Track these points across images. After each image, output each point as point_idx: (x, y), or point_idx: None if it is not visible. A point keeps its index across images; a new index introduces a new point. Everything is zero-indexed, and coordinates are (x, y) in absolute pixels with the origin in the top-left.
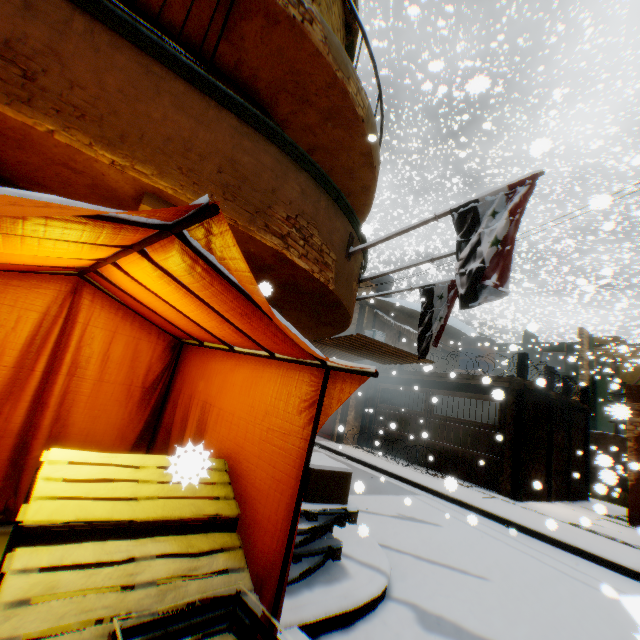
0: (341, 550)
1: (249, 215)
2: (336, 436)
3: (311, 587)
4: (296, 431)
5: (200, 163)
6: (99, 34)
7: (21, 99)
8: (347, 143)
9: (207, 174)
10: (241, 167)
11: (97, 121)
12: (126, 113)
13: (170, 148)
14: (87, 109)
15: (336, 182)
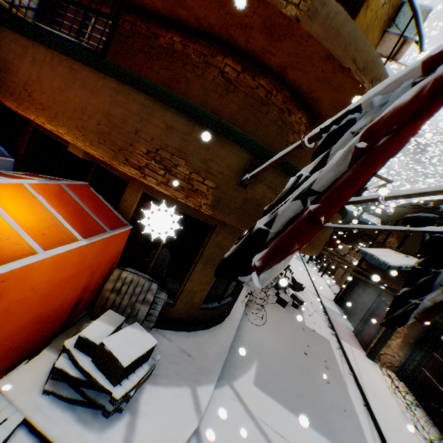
0: (108, 412)
1: (113, 153)
2: (368, 349)
3: (69, 410)
4: (0, 307)
5: (89, 121)
6: (56, 59)
7: (28, 107)
8: (302, 52)
9: (91, 127)
10: (113, 118)
11: (49, 109)
12: (60, 100)
13: (75, 115)
14: (46, 104)
15: (323, 97)
